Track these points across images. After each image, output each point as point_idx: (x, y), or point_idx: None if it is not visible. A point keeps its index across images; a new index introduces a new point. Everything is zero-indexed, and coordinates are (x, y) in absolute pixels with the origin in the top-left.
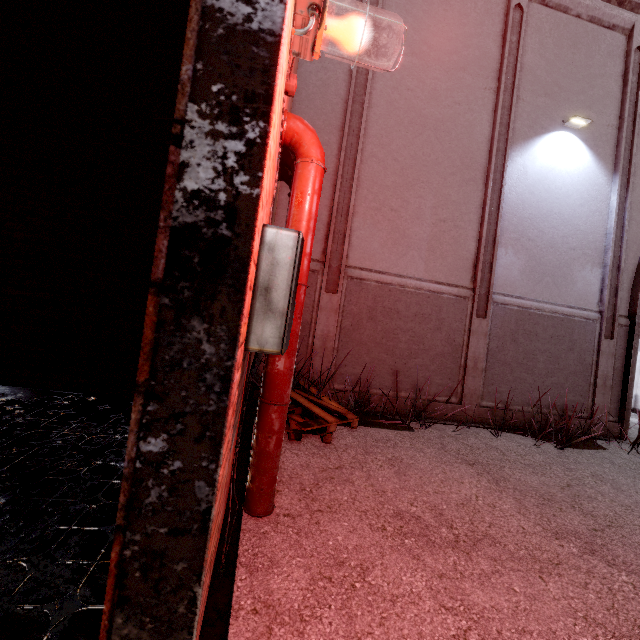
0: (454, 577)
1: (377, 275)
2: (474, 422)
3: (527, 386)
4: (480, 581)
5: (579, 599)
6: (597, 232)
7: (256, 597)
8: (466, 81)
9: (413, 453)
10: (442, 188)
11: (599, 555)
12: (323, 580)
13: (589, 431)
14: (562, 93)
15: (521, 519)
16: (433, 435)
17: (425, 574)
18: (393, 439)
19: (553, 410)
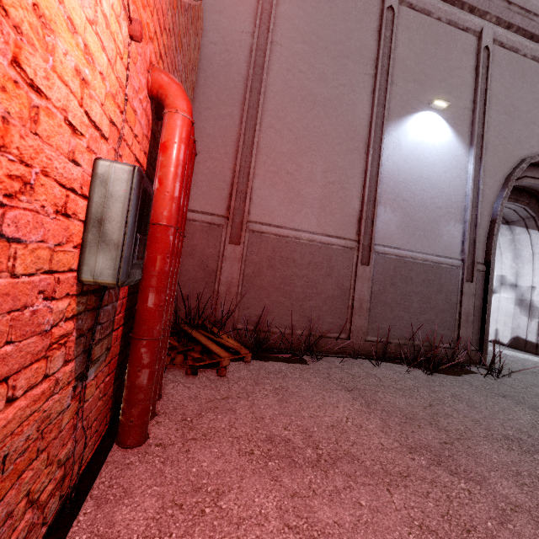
0: (306, 495)
1: (275, 229)
2: (361, 354)
3: (404, 322)
4: (330, 497)
5: (419, 508)
6: (458, 194)
7: (94, 531)
8: (349, 67)
9: (300, 382)
10: (330, 155)
11: (444, 465)
12: (173, 508)
13: (454, 359)
14: (428, 80)
15: (382, 437)
16: (322, 366)
17: (278, 494)
18: (285, 371)
19: (426, 342)
